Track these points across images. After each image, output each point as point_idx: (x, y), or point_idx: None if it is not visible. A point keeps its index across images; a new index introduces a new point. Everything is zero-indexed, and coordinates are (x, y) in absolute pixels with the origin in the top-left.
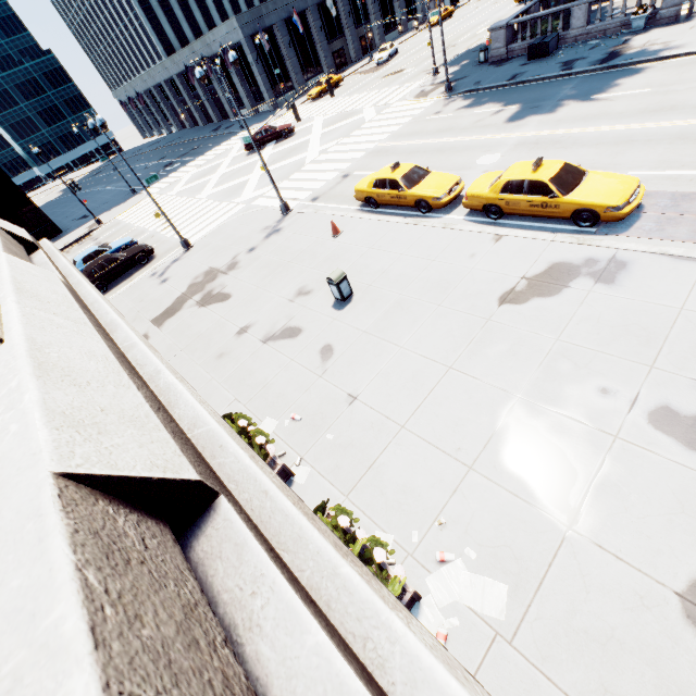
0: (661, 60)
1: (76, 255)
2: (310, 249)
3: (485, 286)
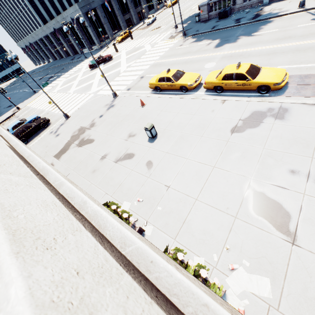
0: (279, 16)
1: (8, 125)
2: (131, 114)
3: (222, 125)
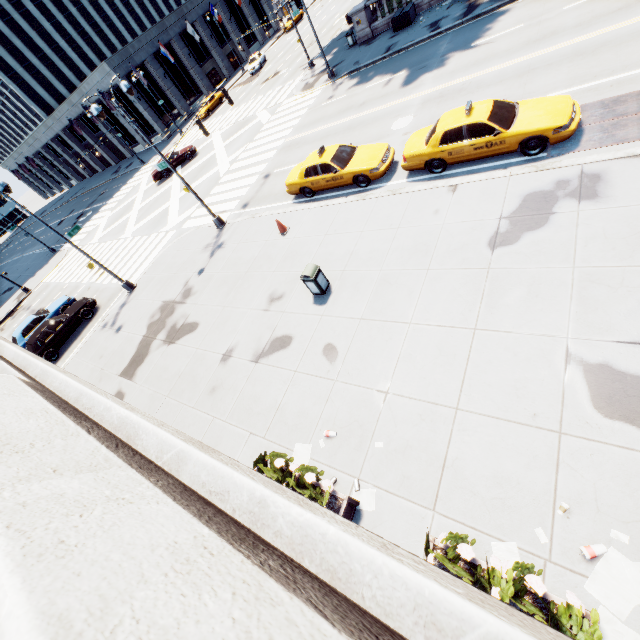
0: None
1: (12, 329)
2: (263, 254)
3: (466, 237)
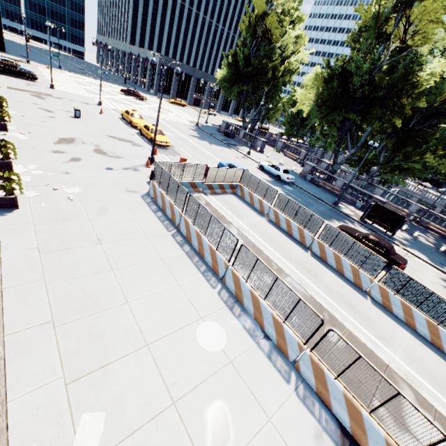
0: (237, 151)
1: None
2: (88, 110)
3: (111, 134)
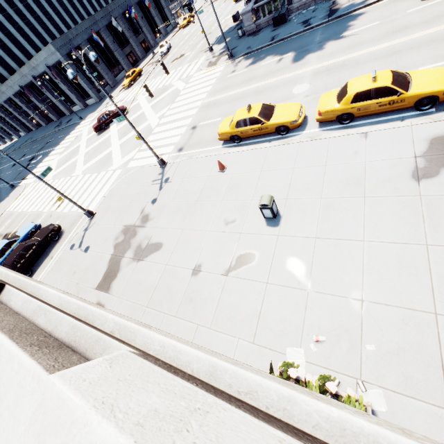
0: (368, 6)
1: None
2: (208, 186)
3: (390, 171)
